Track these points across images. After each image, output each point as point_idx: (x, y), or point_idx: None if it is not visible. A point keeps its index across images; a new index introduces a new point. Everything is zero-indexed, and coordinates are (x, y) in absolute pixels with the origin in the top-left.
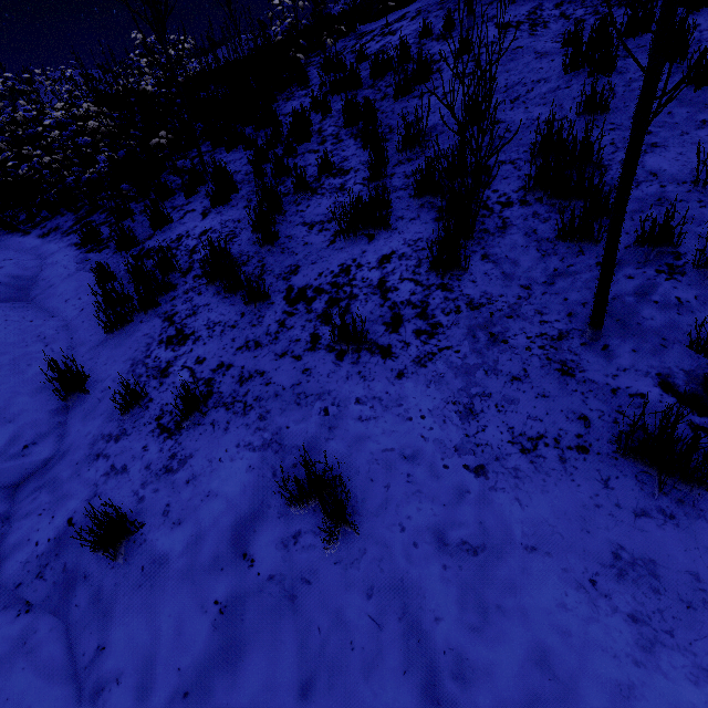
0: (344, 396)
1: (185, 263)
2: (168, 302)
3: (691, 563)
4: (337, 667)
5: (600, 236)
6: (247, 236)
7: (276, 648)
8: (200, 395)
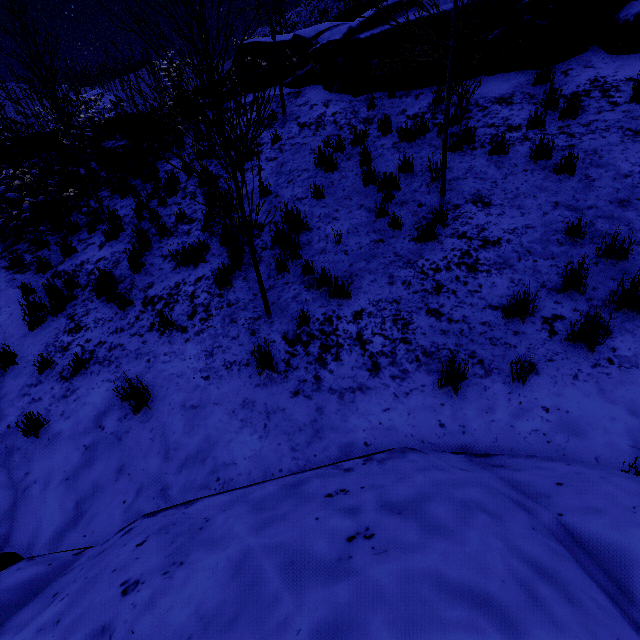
0: (159, 353)
1: (84, 282)
2: (71, 307)
3: (266, 400)
4: (134, 458)
5: (293, 268)
6: (126, 263)
7: (110, 458)
8: (85, 358)
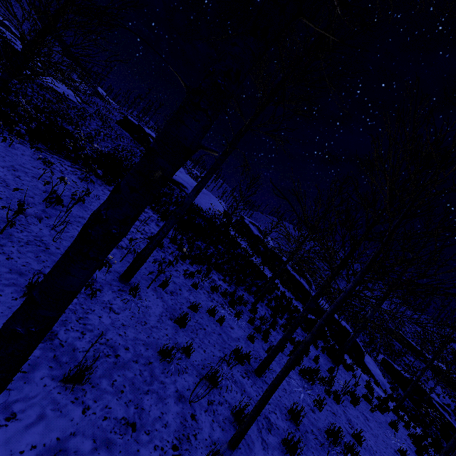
0: None
1: None
2: None
3: None
4: None
5: None
6: None
7: None
8: None
